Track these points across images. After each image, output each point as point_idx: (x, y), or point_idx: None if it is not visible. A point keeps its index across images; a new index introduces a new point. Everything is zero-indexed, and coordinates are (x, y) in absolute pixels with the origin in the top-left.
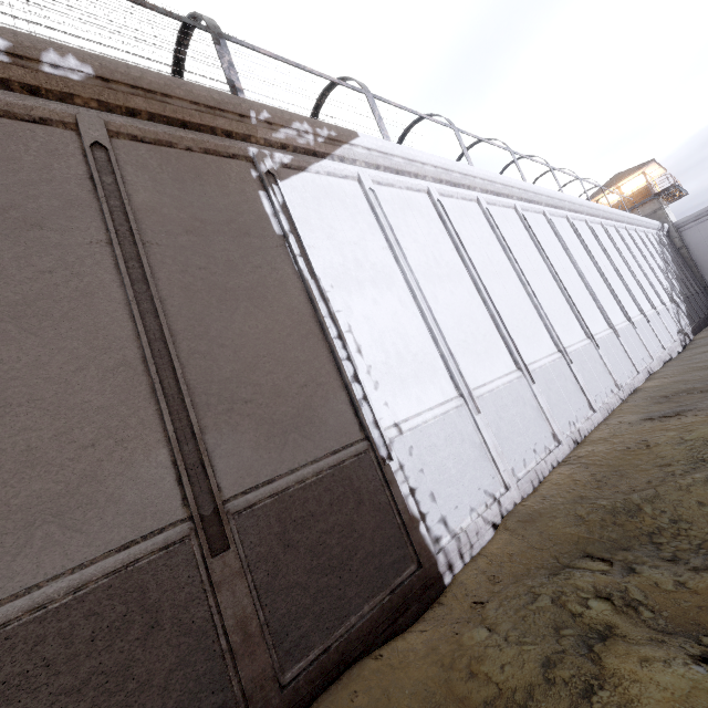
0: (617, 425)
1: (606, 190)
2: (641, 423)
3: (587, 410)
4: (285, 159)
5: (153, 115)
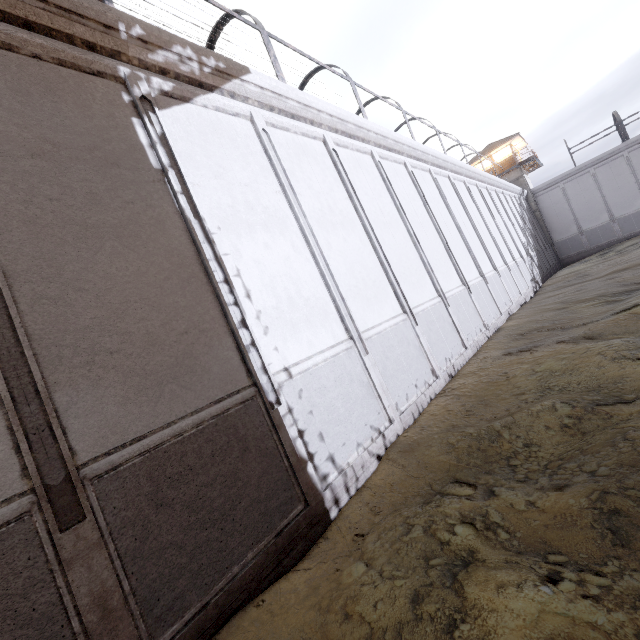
0: (484, 360)
1: (481, 158)
2: (502, 357)
3: (461, 348)
4: (166, 86)
5: None
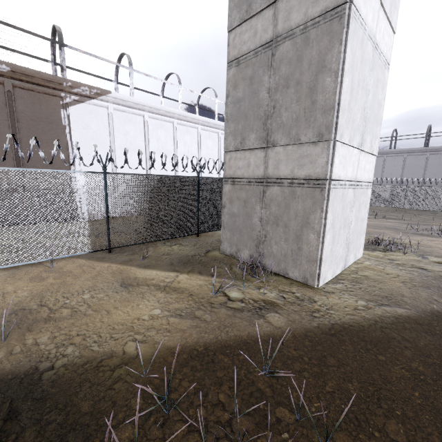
0: None
1: None
2: None
3: None
4: (76, 98)
5: (28, 81)
